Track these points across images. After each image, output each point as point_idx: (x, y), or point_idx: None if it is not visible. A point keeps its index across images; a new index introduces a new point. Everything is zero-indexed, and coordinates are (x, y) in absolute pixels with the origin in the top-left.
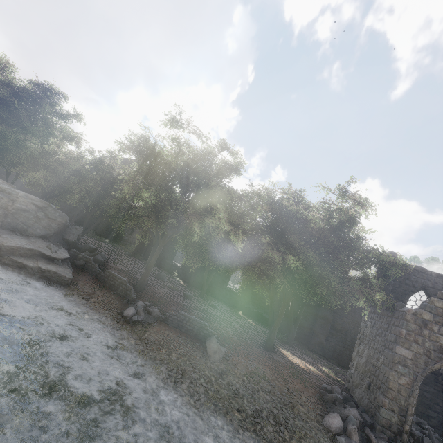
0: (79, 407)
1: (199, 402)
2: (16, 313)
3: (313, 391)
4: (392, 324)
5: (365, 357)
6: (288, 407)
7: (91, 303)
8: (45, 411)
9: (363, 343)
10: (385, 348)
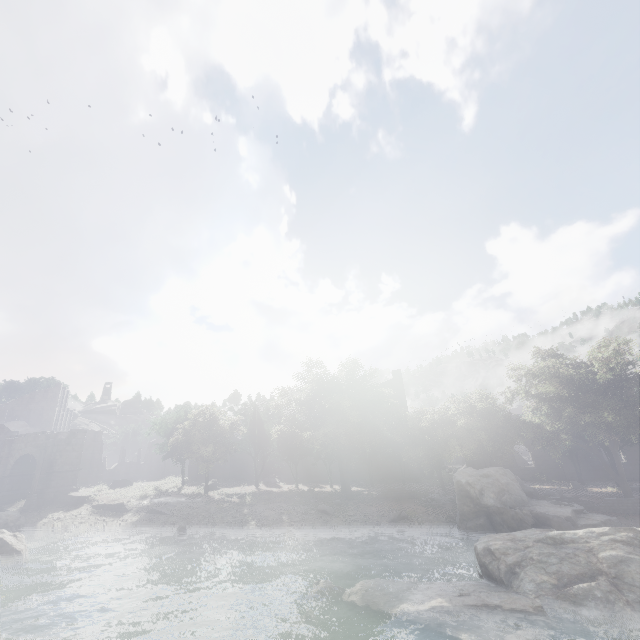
0: None
1: None
2: None
3: None
4: None
5: None
6: None
7: None
8: None
9: None
10: None
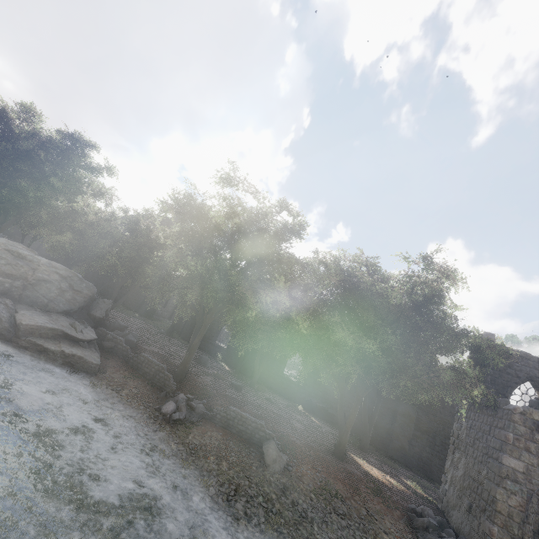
0: (113, 533)
1: (259, 528)
2: (36, 410)
3: (398, 514)
4: (494, 425)
5: (462, 468)
6: (370, 535)
7: (123, 396)
8: (72, 538)
9: (458, 450)
10: (488, 457)
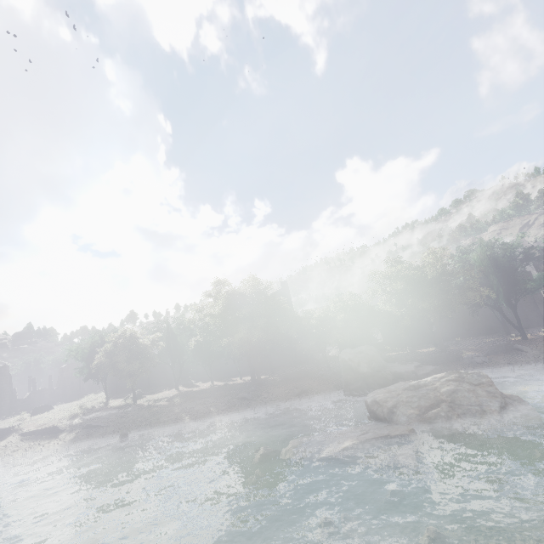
0: None
1: None
2: None
3: None
4: None
5: None
6: None
7: (462, 369)
8: None
9: None
10: None
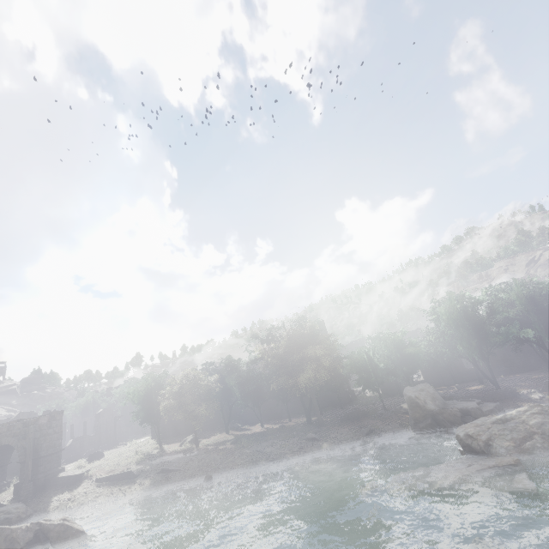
0: None
1: None
2: None
3: None
4: None
5: None
6: None
7: (523, 405)
8: None
9: None
10: None
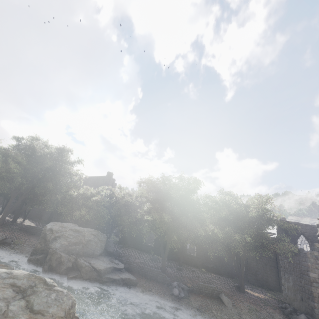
0: None
1: None
2: (137, 312)
3: (278, 310)
4: (301, 260)
5: (291, 281)
6: None
7: (154, 292)
8: None
9: (286, 273)
10: (303, 274)
